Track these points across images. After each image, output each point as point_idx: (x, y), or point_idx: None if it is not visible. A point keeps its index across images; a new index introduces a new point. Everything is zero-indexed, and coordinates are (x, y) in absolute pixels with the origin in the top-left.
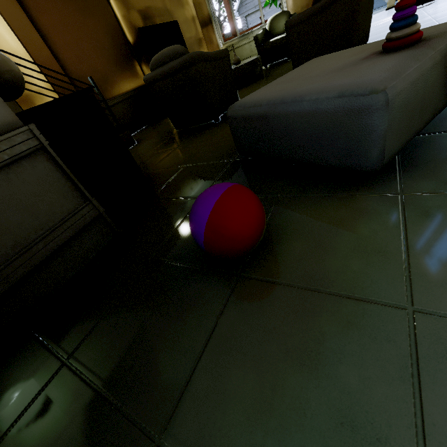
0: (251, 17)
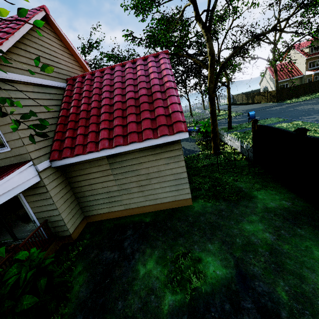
0: None
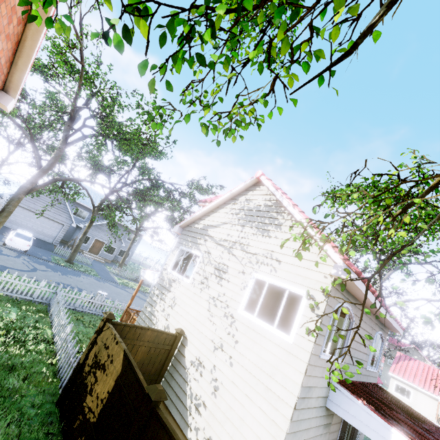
0: (18, 208)
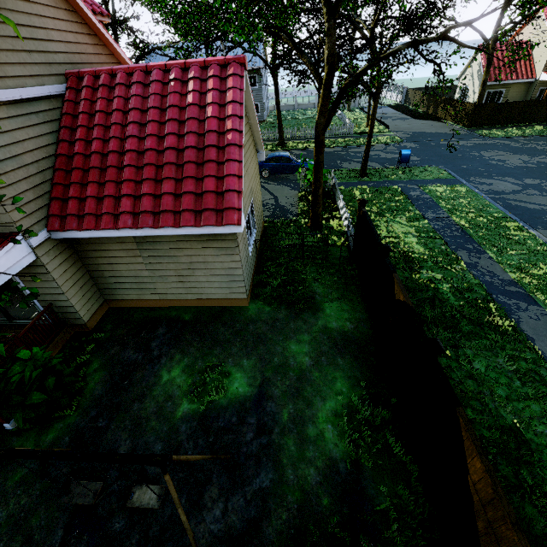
0: None
